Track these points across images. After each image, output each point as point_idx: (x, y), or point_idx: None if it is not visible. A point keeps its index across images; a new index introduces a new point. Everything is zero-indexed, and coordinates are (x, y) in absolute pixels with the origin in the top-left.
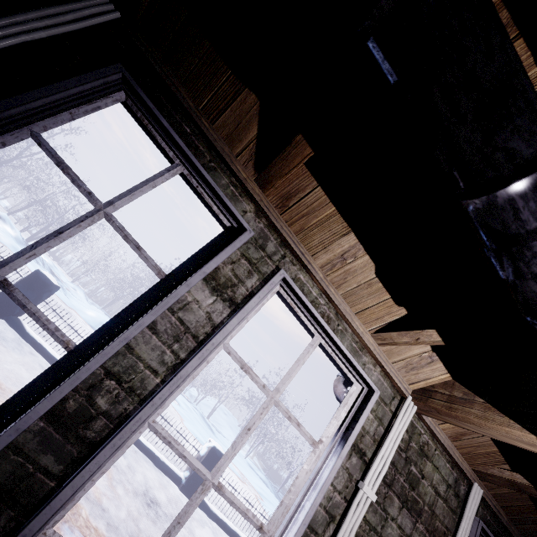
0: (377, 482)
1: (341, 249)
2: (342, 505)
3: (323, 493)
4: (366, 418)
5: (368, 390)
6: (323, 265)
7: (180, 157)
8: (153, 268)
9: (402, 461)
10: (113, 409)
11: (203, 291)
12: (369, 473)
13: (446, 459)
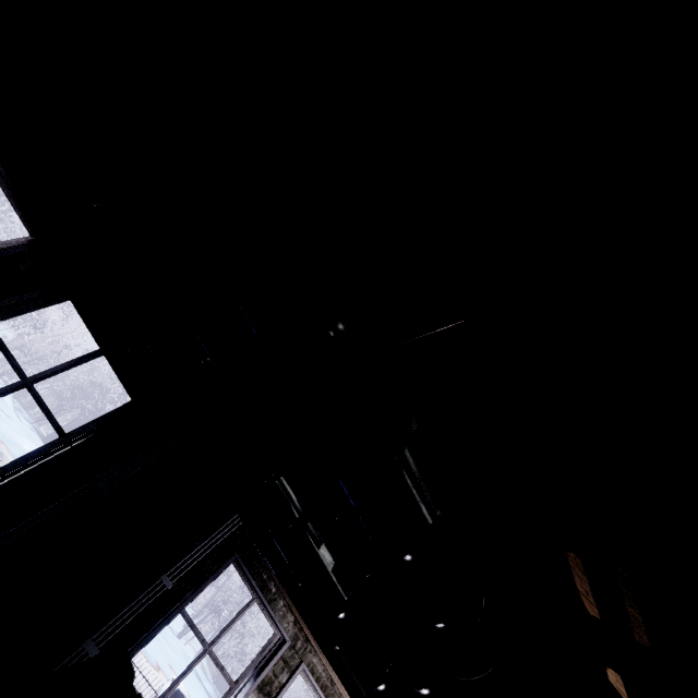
0: None
1: None
2: None
3: None
4: None
5: None
6: None
7: (257, 596)
8: (228, 680)
9: None
10: None
11: (254, 692)
12: None
13: None
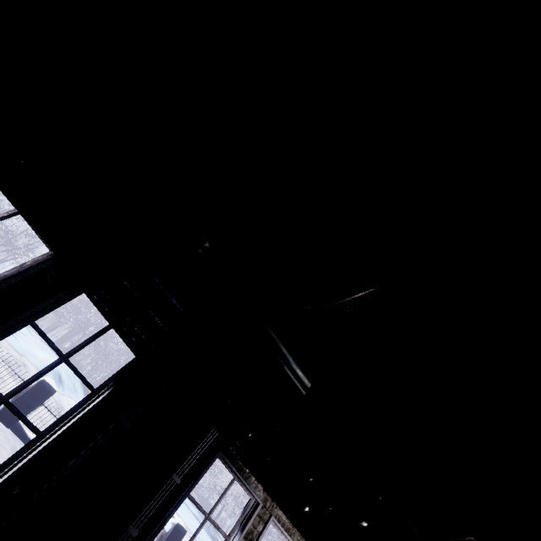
0: None
1: None
2: None
3: None
4: None
5: None
6: None
7: (237, 476)
8: (223, 535)
9: None
10: None
11: (242, 540)
12: None
13: None
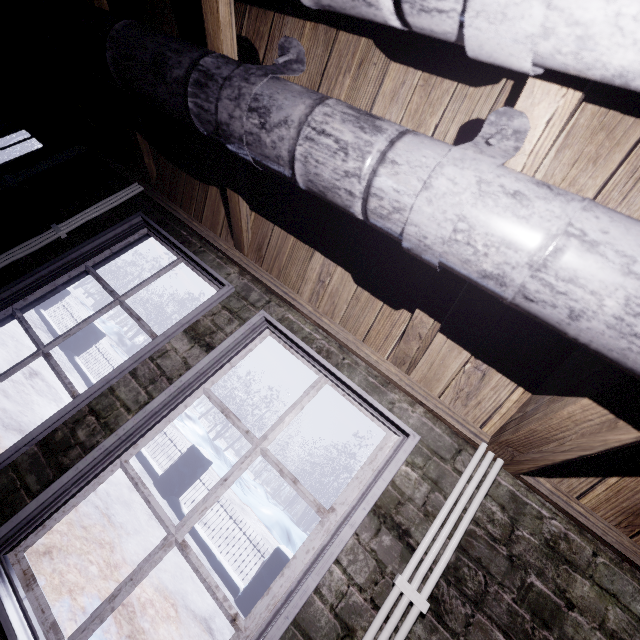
0: (431, 580)
1: (316, 273)
2: (368, 613)
3: (320, 575)
4: (395, 472)
5: (406, 439)
6: (310, 298)
7: (178, 252)
8: (148, 332)
9: (500, 560)
10: (89, 440)
11: (182, 341)
12: (410, 560)
13: (639, 580)
